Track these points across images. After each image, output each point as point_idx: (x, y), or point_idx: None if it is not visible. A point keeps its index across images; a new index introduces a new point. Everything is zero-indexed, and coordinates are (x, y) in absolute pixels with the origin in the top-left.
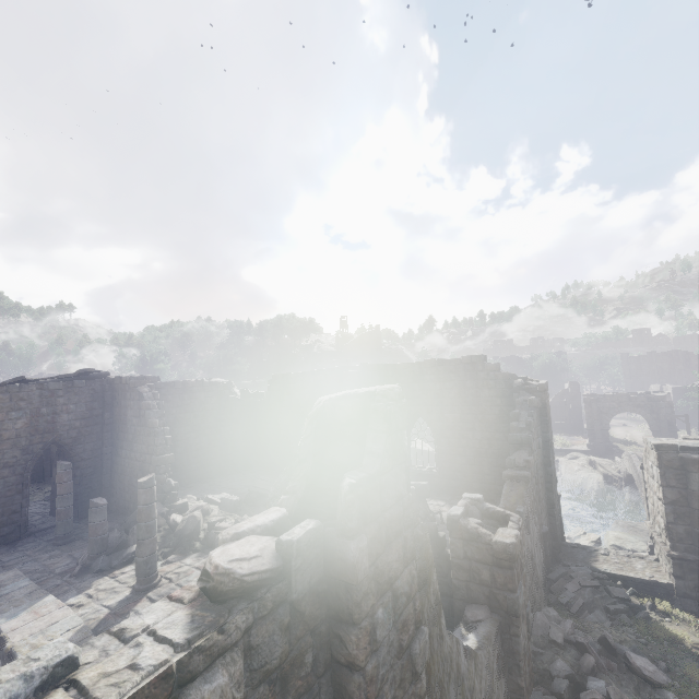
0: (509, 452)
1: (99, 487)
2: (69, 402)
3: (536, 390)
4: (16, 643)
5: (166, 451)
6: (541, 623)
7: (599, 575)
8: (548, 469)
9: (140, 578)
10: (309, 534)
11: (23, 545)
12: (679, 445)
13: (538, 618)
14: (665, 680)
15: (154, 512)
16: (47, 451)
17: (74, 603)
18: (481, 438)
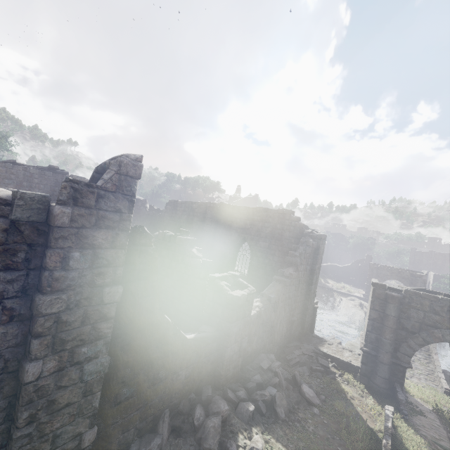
0: None
1: None
2: (40, 183)
3: (316, 237)
4: None
5: None
6: (261, 358)
7: (318, 351)
8: (310, 286)
9: None
10: (35, 194)
11: None
12: (388, 286)
13: (261, 356)
14: (317, 403)
15: None
16: None
17: None
18: (277, 261)
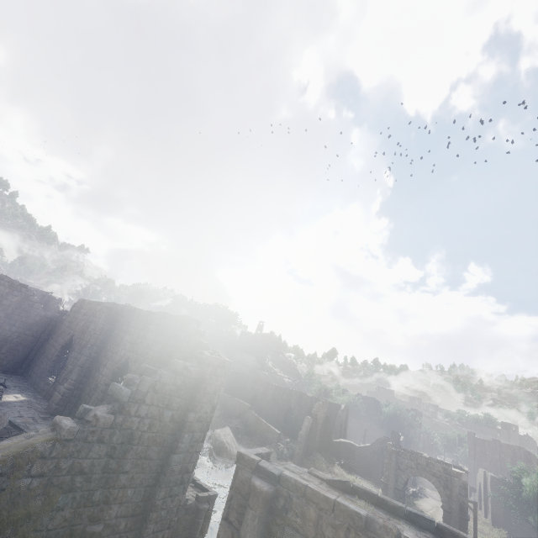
0: None
1: None
2: None
3: (204, 361)
4: None
5: None
6: None
7: None
8: (171, 455)
9: None
10: None
11: None
12: (260, 463)
13: None
14: None
15: None
16: None
17: None
18: None
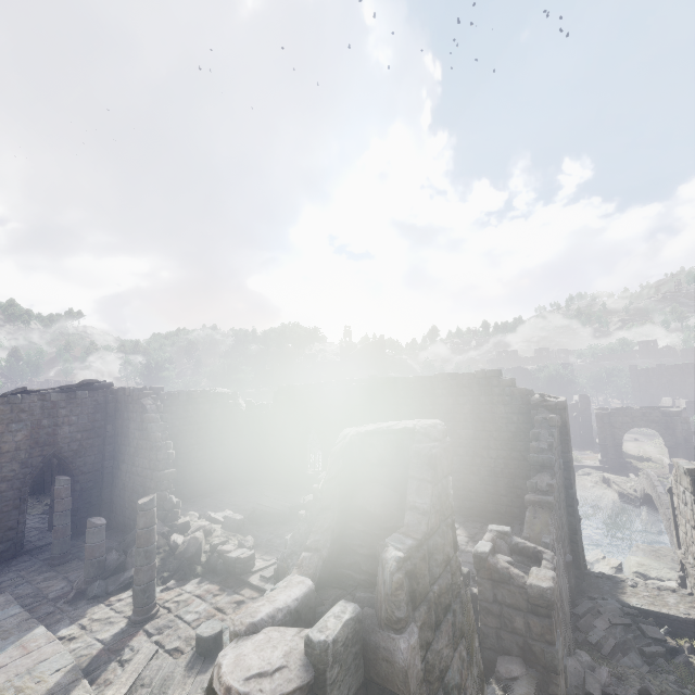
0: (527, 472)
1: (99, 502)
2: (71, 413)
3: (556, 407)
4: (0, 685)
5: (168, 466)
6: (573, 670)
7: (629, 610)
8: (570, 491)
9: (137, 608)
10: (347, 628)
11: (18, 564)
12: None
13: (571, 664)
14: None
15: (154, 536)
16: (48, 462)
17: (66, 635)
18: (496, 457)
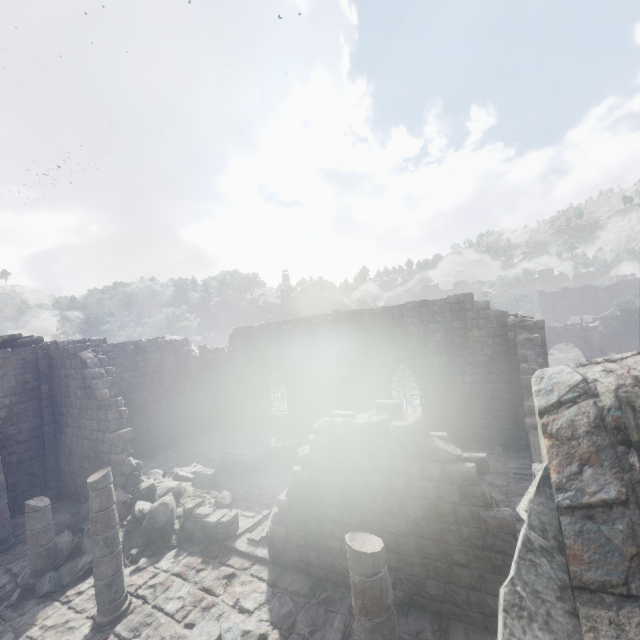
0: (504, 394)
1: (44, 472)
2: None
3: (534, 327)
4: None
5: (122, 426)
6: None
7: None
8: None
9: (102, 607)
10: None
11: None
12: None
13: None
14: None
15: (114, 518)
16: None
17: None
18: (472, 381)
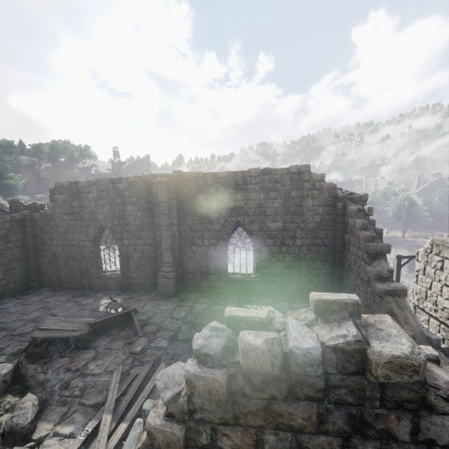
0: (325, 256)
1: None
2: None
3: (360, 199)
4: None
5: None
6: None
7: None
8: None
9: None
10: None
11: None
12: None
13: None
14: None
15: None
16: None
17: None
18: (301, 245)
